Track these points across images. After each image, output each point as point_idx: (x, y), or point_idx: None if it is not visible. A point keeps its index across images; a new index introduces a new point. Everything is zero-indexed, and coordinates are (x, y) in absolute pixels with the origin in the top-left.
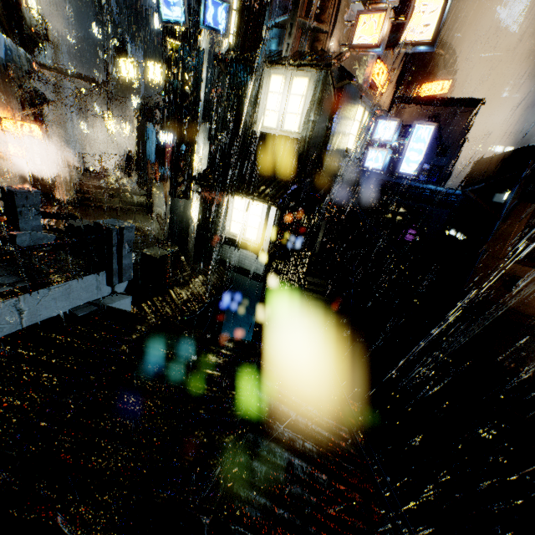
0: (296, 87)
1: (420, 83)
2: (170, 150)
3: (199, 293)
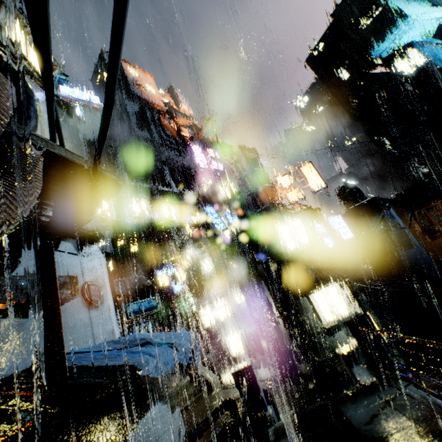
0: (295, 224)
1: None
2: None
3: None
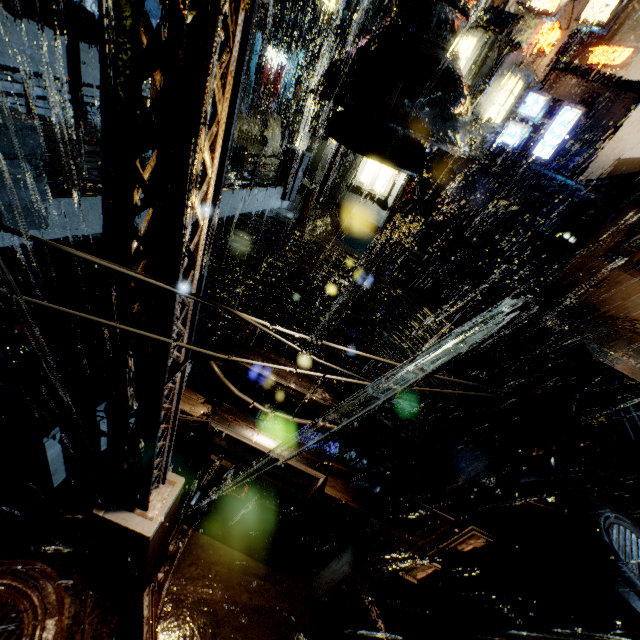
0: (462, 45)
1: (595, 43)
2: (268, 70)
3: (327, 230)
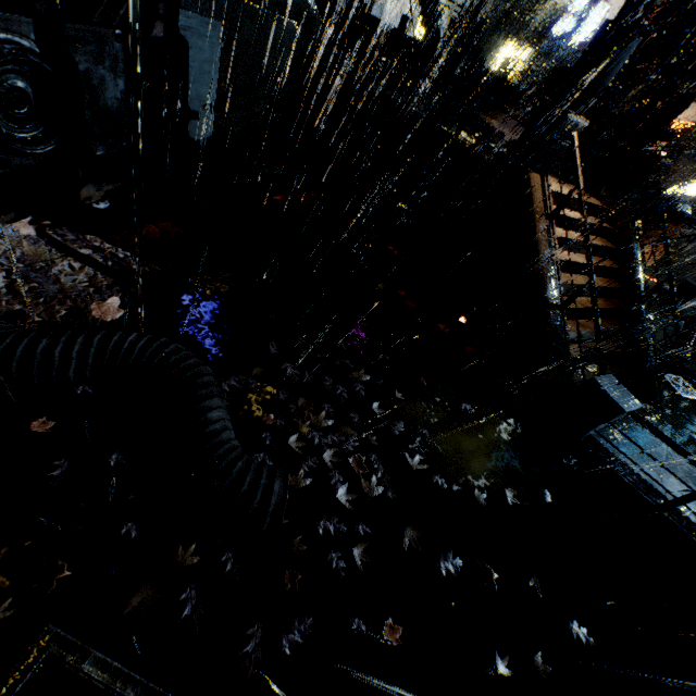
0: None
1: None
2: None
3: None
